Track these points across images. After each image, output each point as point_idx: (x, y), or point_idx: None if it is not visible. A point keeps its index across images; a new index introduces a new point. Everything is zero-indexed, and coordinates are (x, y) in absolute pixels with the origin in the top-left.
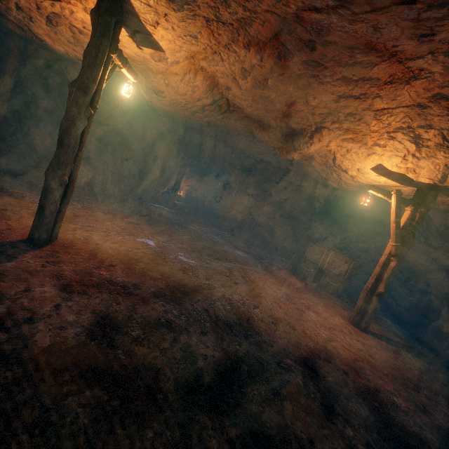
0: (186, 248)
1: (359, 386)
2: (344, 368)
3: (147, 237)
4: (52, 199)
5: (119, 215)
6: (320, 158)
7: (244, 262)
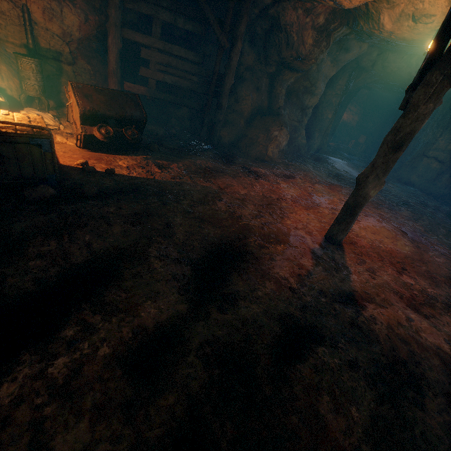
0: (418, 228)
1: None
2: None
3: (378, 216)
4: (364, 206)
5: (328, 184)
6: None
7: None
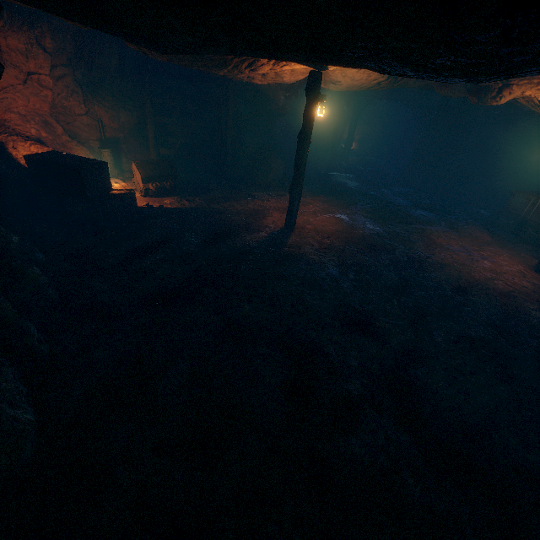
0: (370, 217)
1: (502, 303)
2: (494, 294)
3: (340, 213)
4: (295, 204)
5: (313, 196)
6: (523, 98)
7: (425, 222)
